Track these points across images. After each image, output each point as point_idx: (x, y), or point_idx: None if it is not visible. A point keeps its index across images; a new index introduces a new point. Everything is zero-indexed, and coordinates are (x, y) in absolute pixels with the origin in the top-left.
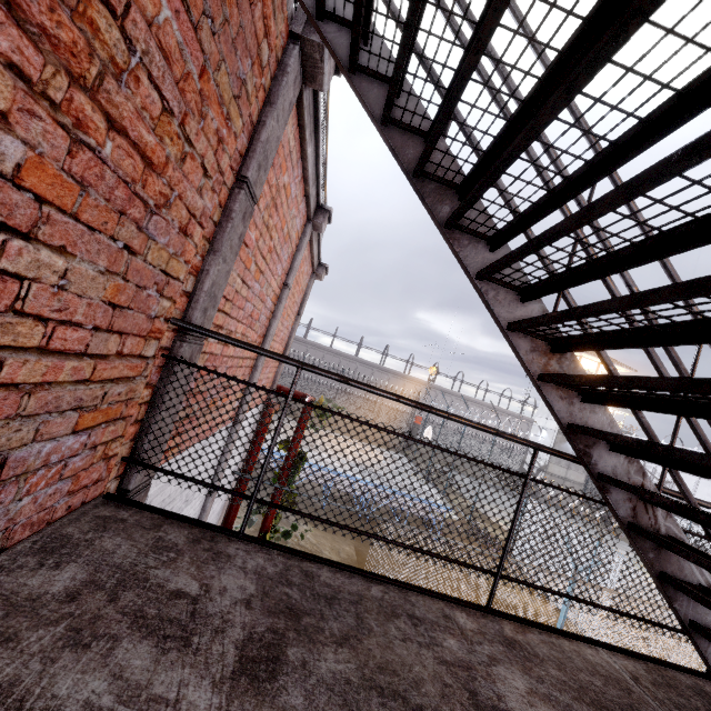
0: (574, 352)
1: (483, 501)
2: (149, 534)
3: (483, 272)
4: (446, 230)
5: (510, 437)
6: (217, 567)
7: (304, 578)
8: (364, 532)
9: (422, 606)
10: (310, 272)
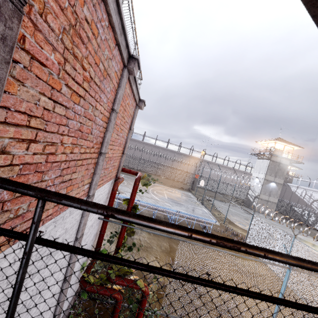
0: (272, 141)
1: (229, 213)
2: None
3: None
4: None
5: None
6: None
7: None
8: None
9: None
10: (135, 105)
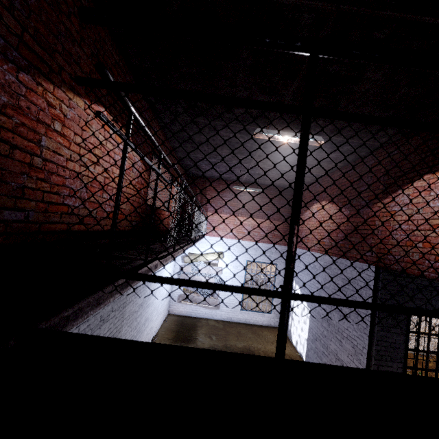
0: None
1: None
2: None
3: None
4: None
5: None
6: None
7: None
8: None
9: None
10: None
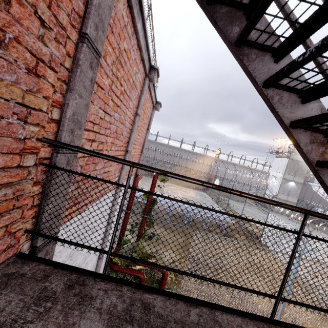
0: None
1: (245, 213)
2: (37, 286)
3: (272, 79)
4: (236, 48)
5: (287, 206)
6: (80, 311)
7: (143, 311)
8: (184, 272)
9: (226, 325)
10: (152, 107)
